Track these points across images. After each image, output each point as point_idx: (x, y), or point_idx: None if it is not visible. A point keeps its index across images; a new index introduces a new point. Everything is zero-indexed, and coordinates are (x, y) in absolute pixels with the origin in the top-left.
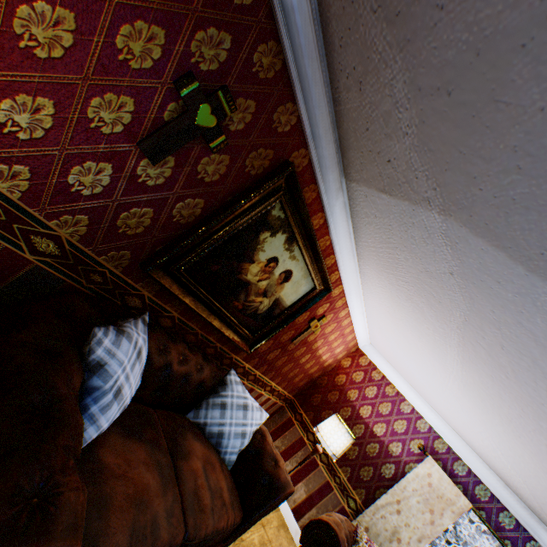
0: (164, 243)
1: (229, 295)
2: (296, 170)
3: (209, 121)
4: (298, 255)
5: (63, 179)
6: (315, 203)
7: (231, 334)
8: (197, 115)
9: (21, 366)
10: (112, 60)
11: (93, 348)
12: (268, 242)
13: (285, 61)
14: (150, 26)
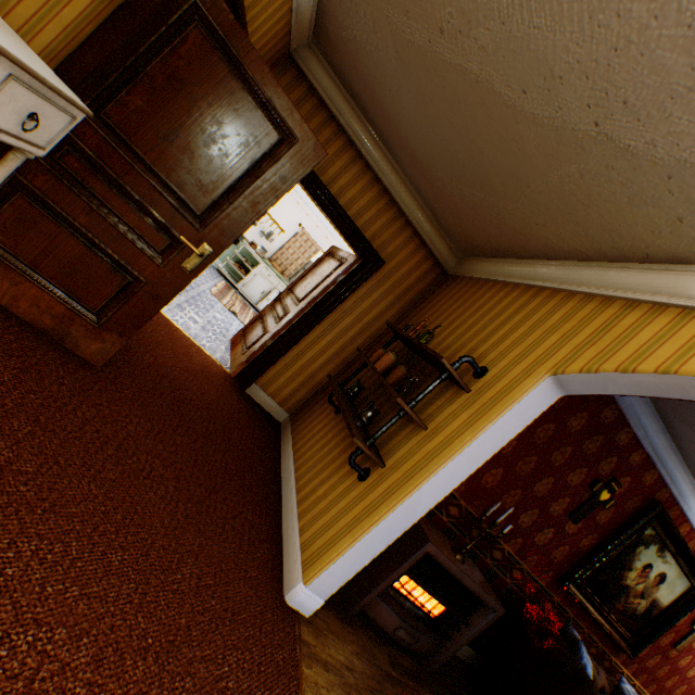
0: (570, 562)
1: (610, 597)
2: (658, 500)
3: (605, 495)
4: (669, 558)
5: (531, 538)
6: (678, 516)
7: (613, 634)
8: (599, 495)
9: (574, 666)
10: (562, 486)
11: (580, 654)
12: (642, 552)
13: (646, 453)
14: (580, 468)
